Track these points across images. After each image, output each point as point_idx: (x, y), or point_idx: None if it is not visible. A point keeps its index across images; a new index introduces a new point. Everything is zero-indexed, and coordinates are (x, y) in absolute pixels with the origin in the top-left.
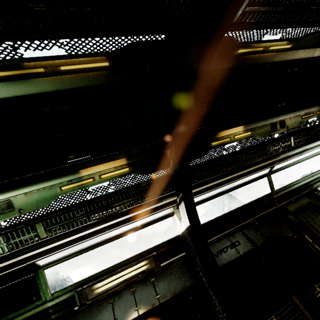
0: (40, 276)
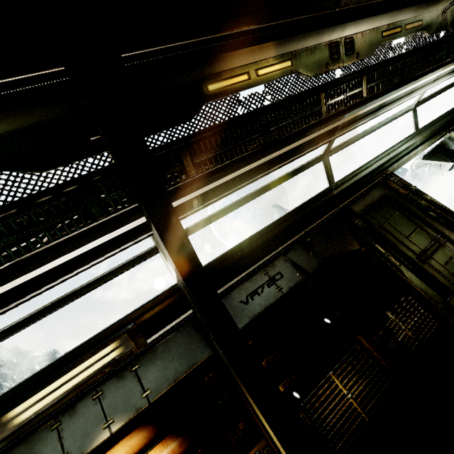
0: None
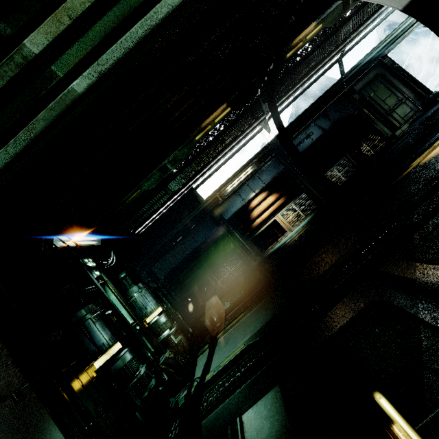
0: (195, 194)
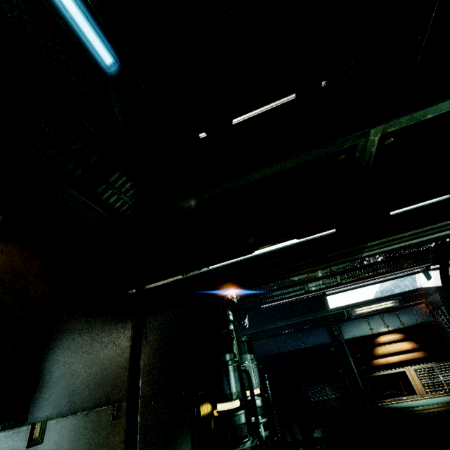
0: (324, 299)
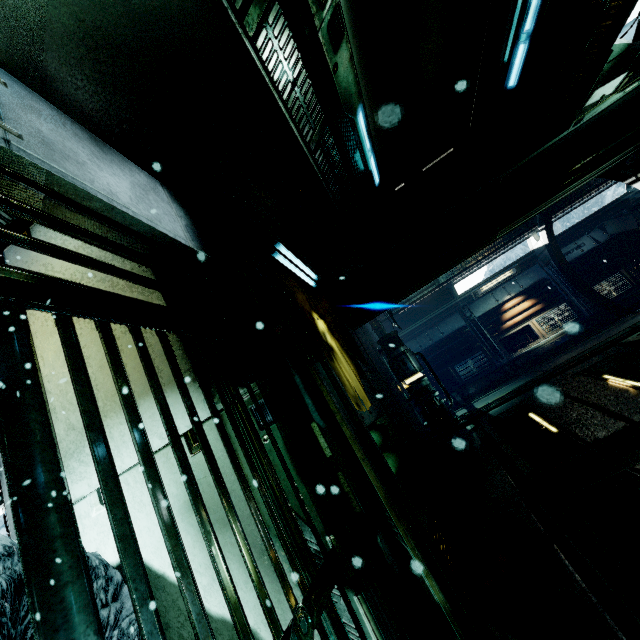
0: (452, 288)
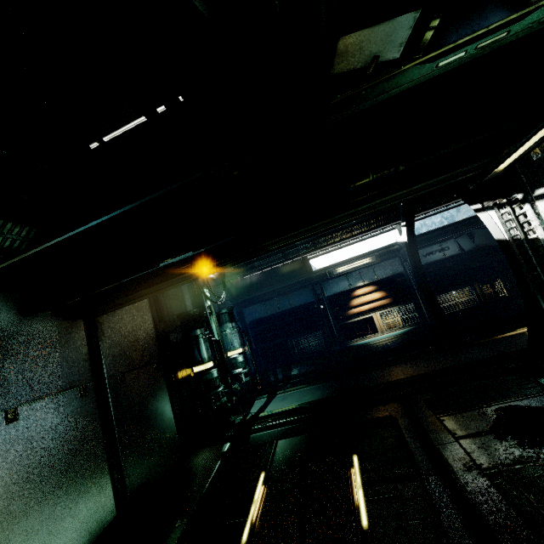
0: (307, 263)
